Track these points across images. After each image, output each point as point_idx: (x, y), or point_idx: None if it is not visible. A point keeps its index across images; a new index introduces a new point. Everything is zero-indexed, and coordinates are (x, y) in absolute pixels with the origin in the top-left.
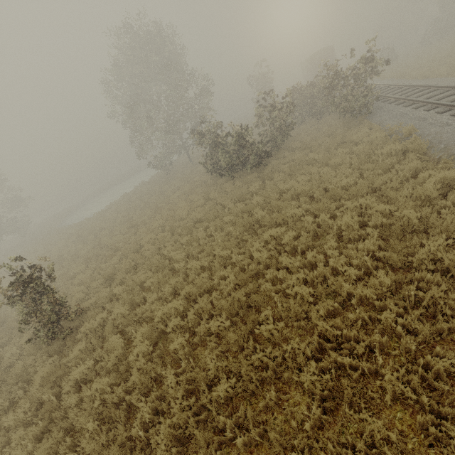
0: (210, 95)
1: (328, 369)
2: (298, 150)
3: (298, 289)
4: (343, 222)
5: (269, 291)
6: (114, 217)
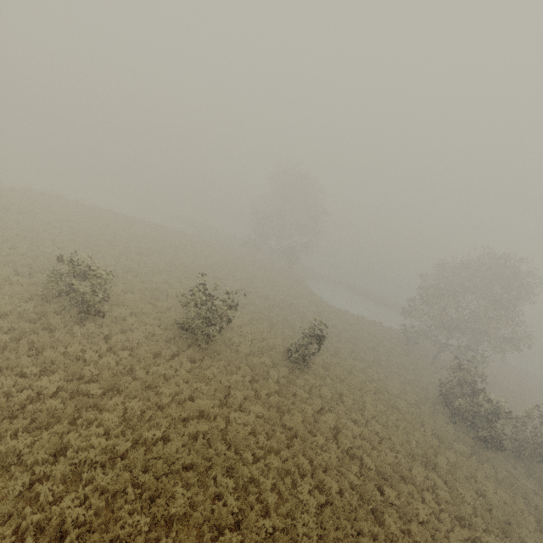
0: (515, 346)
1: (398, 539)
2: (536, 481)
3: (420, 508)
4: (486, 538)
5: (402, 491)
6: (345, 326)
